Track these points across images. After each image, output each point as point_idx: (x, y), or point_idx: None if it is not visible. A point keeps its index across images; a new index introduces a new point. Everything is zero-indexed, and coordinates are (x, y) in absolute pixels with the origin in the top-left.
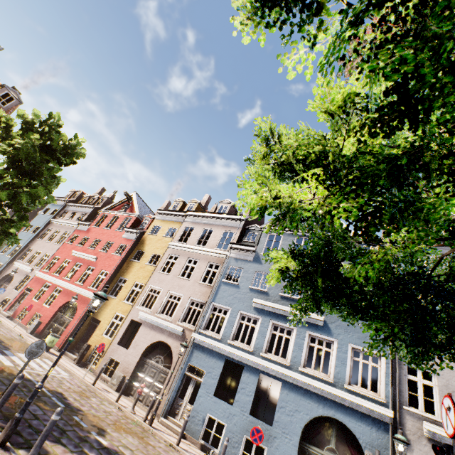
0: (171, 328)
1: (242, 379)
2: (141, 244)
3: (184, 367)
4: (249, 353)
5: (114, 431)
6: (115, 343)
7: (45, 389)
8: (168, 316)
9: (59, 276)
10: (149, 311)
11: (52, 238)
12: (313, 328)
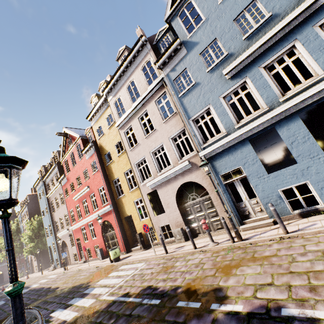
0: (179, 170)
1: (284, 137)
2: (102, 150)
3: (218, 181)
4: (268, 113)
5: (226, 278)
6: (153, 217)
7: (132, 299)
8: (168, 166)
9: (83, 218)
10: (151, 177)
11: (58, 204)
12: (319, 16)
